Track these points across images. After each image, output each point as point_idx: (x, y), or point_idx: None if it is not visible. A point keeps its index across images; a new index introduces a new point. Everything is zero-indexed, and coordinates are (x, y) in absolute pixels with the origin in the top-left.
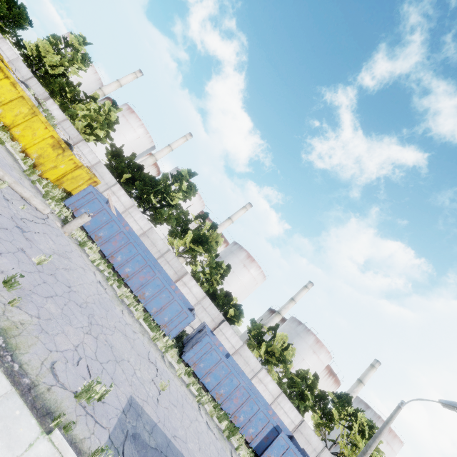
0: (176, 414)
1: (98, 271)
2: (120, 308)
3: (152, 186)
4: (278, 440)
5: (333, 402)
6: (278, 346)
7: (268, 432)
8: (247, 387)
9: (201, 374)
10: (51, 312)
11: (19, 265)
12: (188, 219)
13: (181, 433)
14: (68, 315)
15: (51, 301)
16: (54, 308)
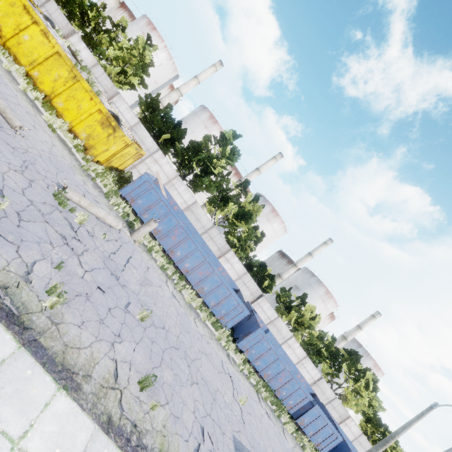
0: (253, 424)
1: (168, 279)
2: (192, 318)
3: (196, 154)
4: (312, 410)
5: (342, 356)
6: (309, 319)
7: (304, 404)
8: (291, 371)
9: (252, 358)
10: (169, 383)
11: (133, 336)
12: (230, 189)
13: (262, 444)
14: (177, 372)
15: (164, 366)
16: (169, 374)
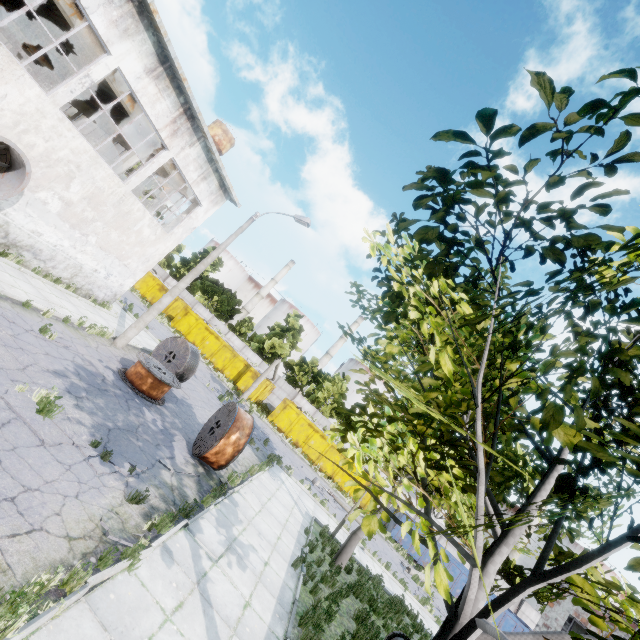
0: None
1: None
2: None
3: None
4: None
5: None
6: None
7: None
8: None
9: None
10: None
11: None
12: None
13: None
14: None
15: None
16: None
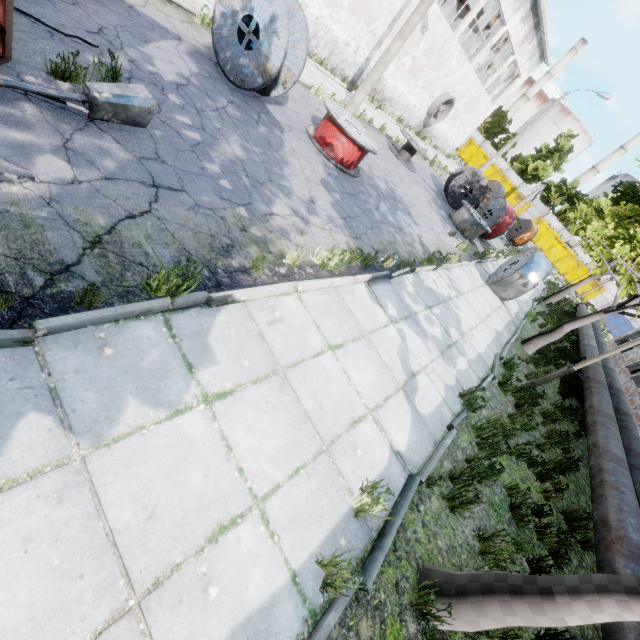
0: None
1: None
2: None
3: None
4: None
5: None
6: None
7: None
8: None
9: None
10: None
11: None
12: None
13: None
14: None
15: None
16: None
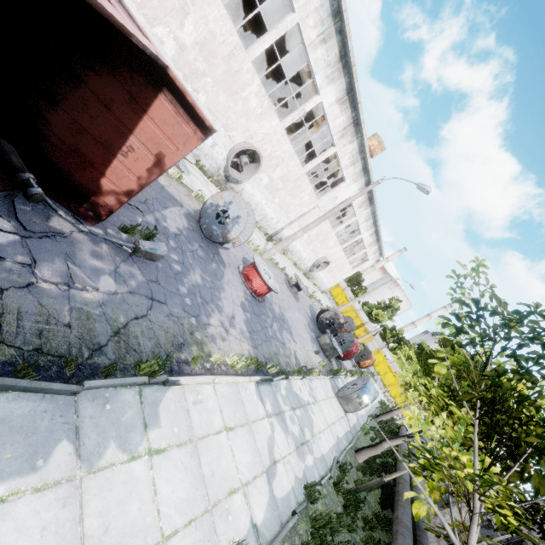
0: None
1: None
2: None
3: None
4: None
5: None
6: None
7: None
8: None
9: None
10: None
11: None
12: None
13: None
14: None
15: None
16: None
